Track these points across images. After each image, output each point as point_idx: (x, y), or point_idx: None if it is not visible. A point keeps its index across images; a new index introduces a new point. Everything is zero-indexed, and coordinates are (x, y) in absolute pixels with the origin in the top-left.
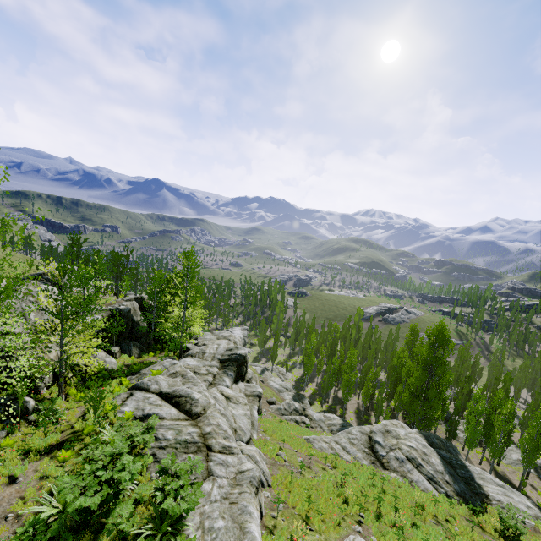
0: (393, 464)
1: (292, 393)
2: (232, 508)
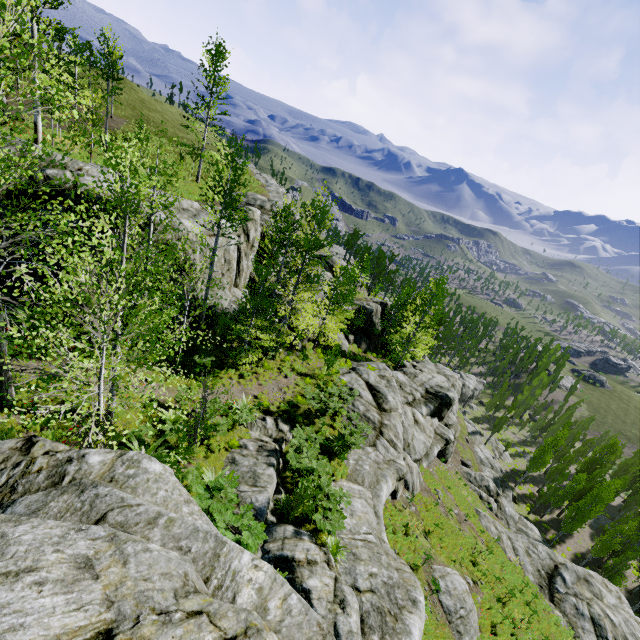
0: (566, 607)
1: (496, 474)
2: (377, 469)
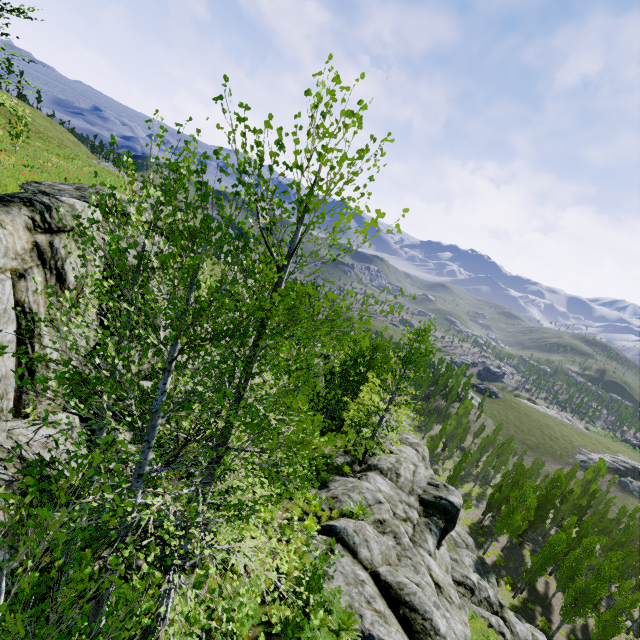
0: None
1: (473, 555)
2: None
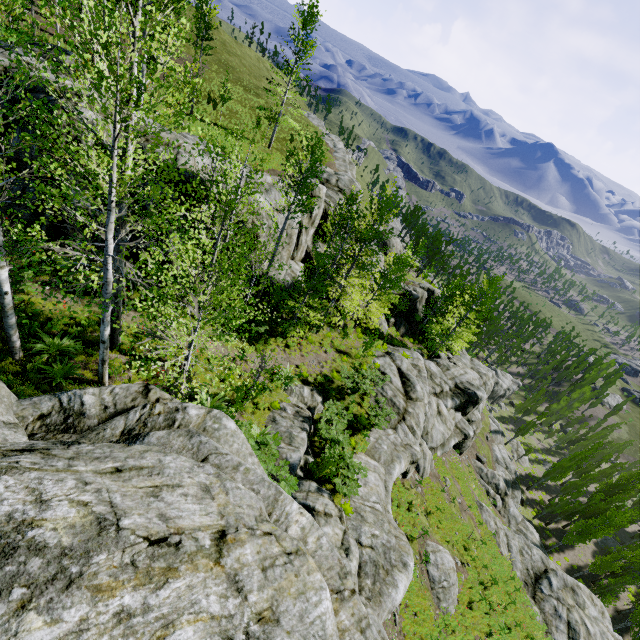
0: (546, 606)
1: (509, 474)
2: (394, 450)
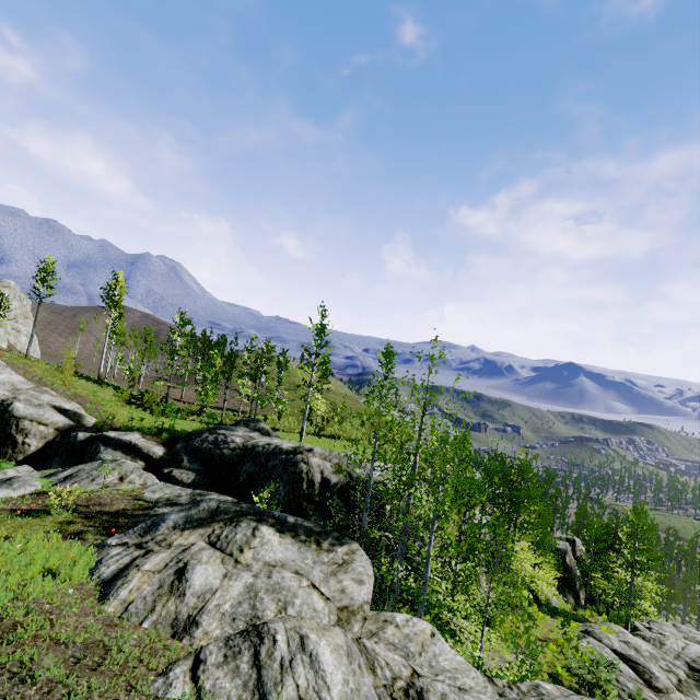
0: None
1: None
2: None
